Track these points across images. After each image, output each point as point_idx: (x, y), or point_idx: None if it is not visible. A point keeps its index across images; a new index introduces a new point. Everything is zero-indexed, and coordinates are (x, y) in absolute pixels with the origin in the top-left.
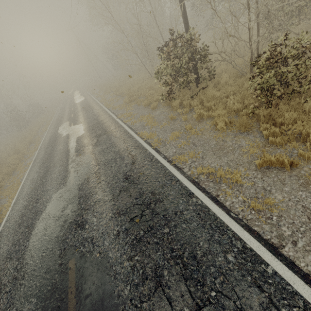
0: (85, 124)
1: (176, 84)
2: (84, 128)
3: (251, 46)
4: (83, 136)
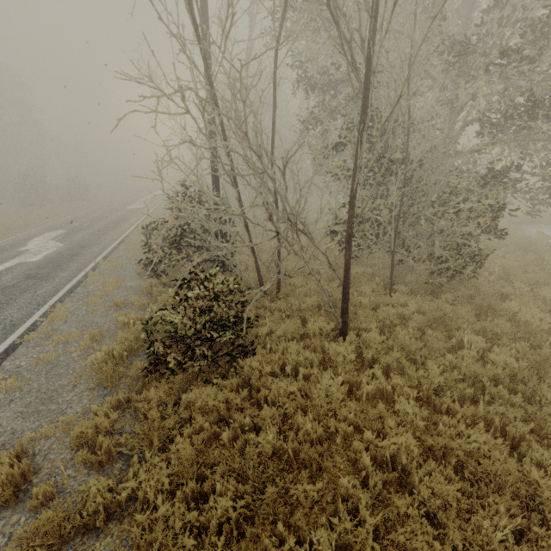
0: (64, 247)
1: (199, 253)
2: (52, 252)
3: (253, 255)
4: (24, 266)
